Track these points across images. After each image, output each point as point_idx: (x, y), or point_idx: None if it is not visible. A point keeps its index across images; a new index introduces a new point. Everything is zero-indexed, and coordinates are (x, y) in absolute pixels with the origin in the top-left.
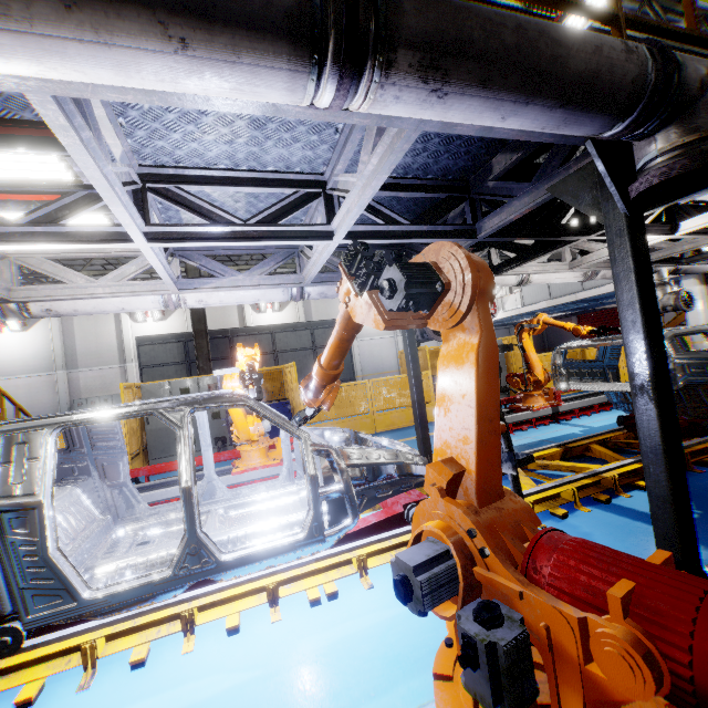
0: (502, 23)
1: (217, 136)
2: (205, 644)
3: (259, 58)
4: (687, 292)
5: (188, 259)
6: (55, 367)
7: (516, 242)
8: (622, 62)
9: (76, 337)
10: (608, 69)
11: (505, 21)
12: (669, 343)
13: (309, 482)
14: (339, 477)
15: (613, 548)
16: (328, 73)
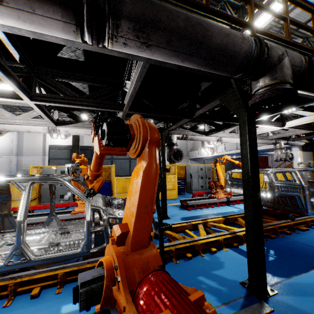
0: (178, 16)
1: (69, 56)
2: (17, 302)
3: (45, 13)
4: (291, 153)
5: (63, 112)
6: (12, 154)
7: (215, 122)
8: (239, 43)
9: (24, 142)
10: (232, 45)
11: (180, 15)
12: (273, 175)
13: (86, 224)
14: (102, 222)
15: (231, 271)
16: (85, 26)
